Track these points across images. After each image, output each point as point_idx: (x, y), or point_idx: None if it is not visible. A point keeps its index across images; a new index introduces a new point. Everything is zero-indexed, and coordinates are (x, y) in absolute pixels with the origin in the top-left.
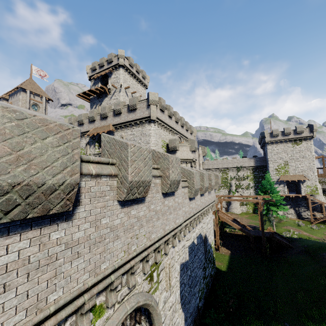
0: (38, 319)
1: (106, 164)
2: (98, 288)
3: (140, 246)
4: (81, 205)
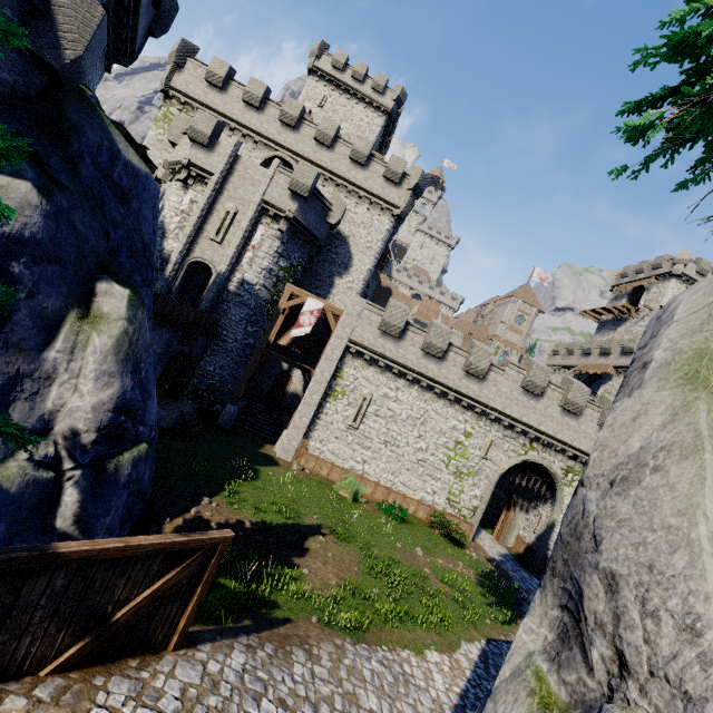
0: (520, 420)
1: (559, 388)
2: (536, 433)
3: (563, 438)
4: (542, 398)
